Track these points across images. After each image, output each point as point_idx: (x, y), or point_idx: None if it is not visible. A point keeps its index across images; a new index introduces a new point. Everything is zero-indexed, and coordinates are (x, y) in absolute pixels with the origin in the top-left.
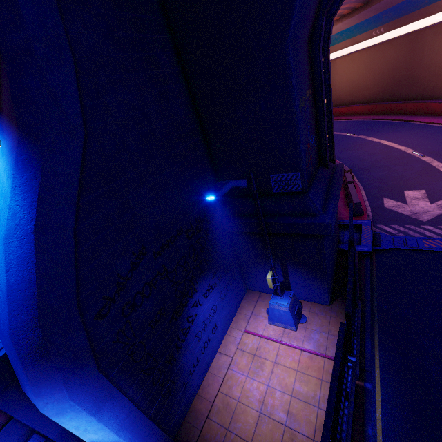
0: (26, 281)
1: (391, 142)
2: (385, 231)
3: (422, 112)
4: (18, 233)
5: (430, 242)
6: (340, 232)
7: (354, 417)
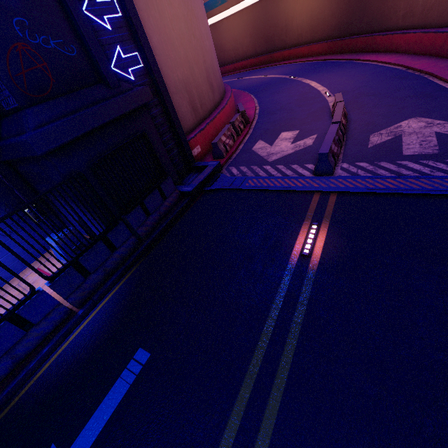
0: None
1: (318, 83)
2: (230, 172)
3: (369, 49)
4: None
5: (253, 181)
6: (190, 175)
7: (46, 339)
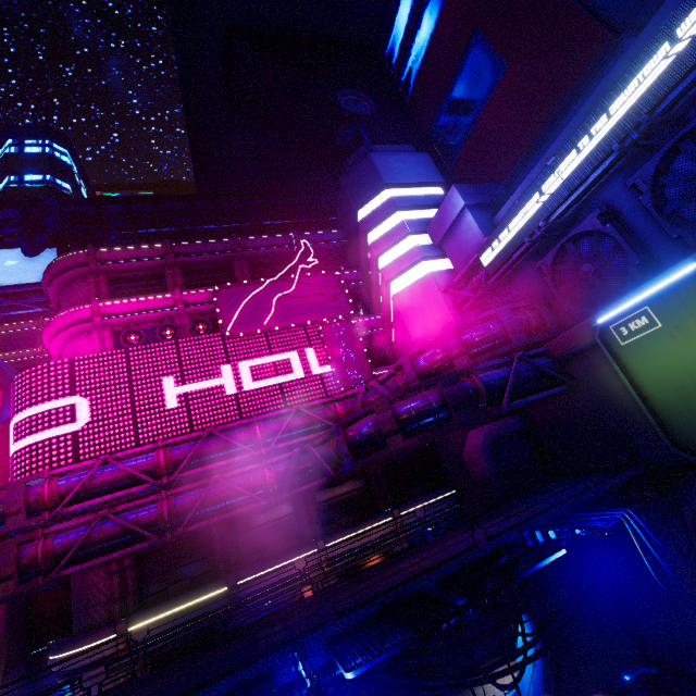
0: (540, 693)
1: None
2: None
3: None
4: (537, 669)
5: None
6: None
7: None
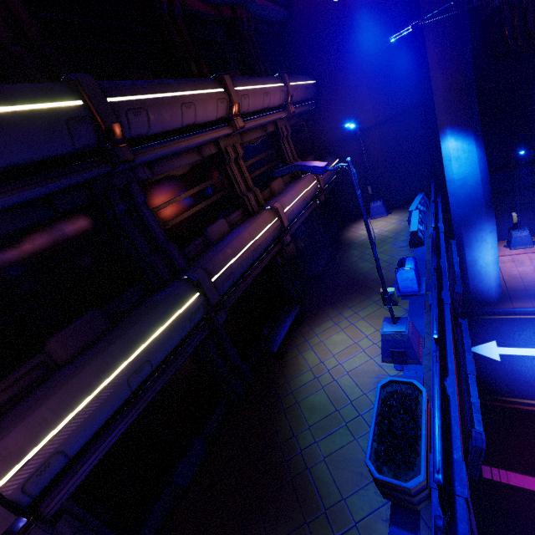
0: (486, 176)
1: None
2: None
3: None
4: (482, 160)
5: None
6: None
7: None
